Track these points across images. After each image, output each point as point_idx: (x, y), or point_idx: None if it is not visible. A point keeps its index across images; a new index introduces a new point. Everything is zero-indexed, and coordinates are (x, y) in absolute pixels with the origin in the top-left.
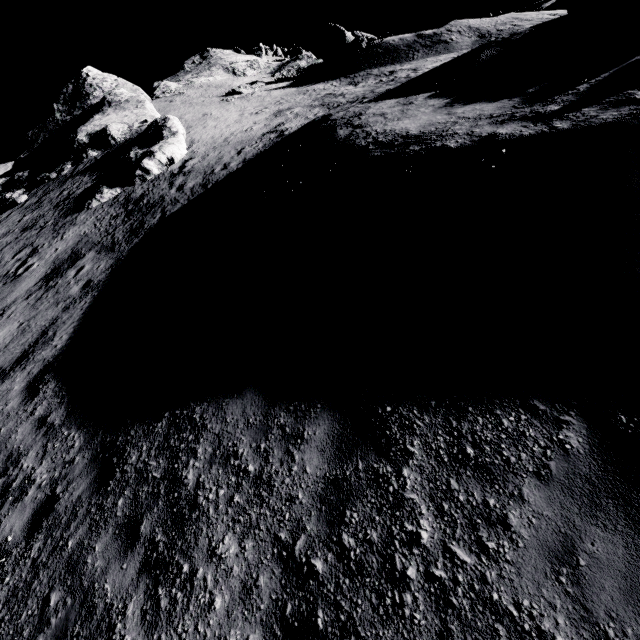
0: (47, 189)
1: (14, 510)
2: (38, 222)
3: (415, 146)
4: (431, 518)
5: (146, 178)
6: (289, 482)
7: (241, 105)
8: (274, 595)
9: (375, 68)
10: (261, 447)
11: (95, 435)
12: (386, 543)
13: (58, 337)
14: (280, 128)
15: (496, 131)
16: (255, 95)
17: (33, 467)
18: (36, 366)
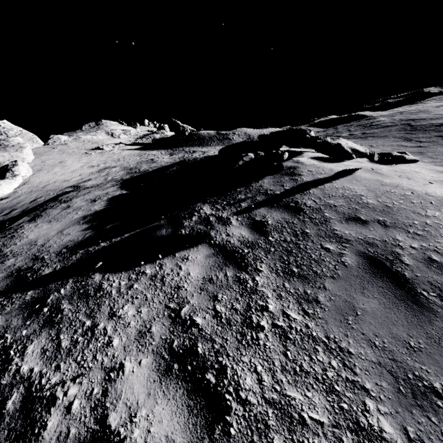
0: None
1: None
2: None
3: None
4: None
5: None
6: None
7: (93, 158)
8: None
9: (188, 147)
10: None
11: None
12: None
13: None
14: (81, 184)
15: None
16: (111, 152)
17: None
18: None
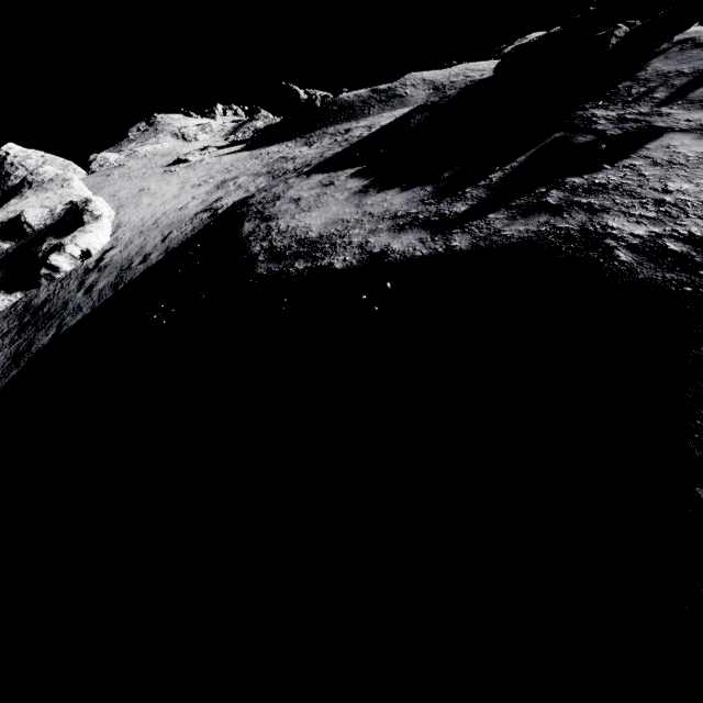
0: None
1: None
2: None
3: (302, 262)
4: None
5: (54, 277)
6: None
7: (185, 176)
8: None
9: (331, 126)
10: None
11: None
12: None
13: None
14: (216, 205)
15: (390, 245)
16: (204, 162)
17: None
18: None
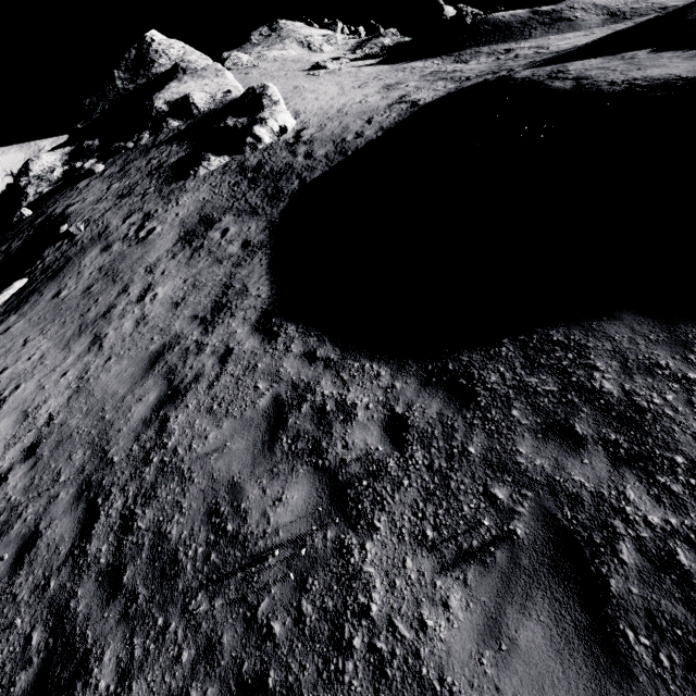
0: (127, 158)
1: (352, 428)
2: (135, 189)
3: None
4: None
5: (257, 147)
6: None
7: (334, 79)
8: None
9: (484, 46)
10: (691, 358)
11: (404, 364)
12: None
13: (253, 288)
14: (408, 99)
15: None
16: (344, 71)
17: (340, 393)
18: (249, 313)
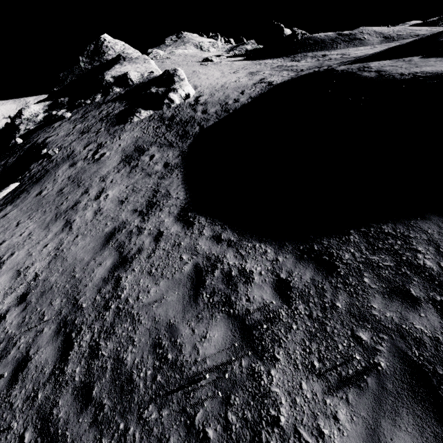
0: (86, 110)
1: (251, 287)
2: (91, 129)
3: None
4: None
5: (171, 105)
6: None
7: (217, 68)
8: None
9: (309, 52)
10: None
11: (283, 245)
12: None
13: (174, 193)
14: (266, 80)
15: None
16: (223, 63)
17: (240, 263)
18: (172, 208)
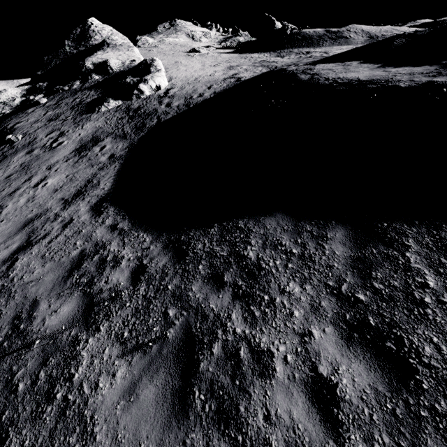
0: (62, 96)
1: (115, 271)
2: (60, 116)
3: (372, 85)
4: (433, 276)
5: (140, 96)
6: (325, 258)
7: (201, 59)
8: (335, 310)
9: (295, 48)
10: (298, 241)
11: (160, 235)
12: (405, 287)
13: (103, 184)
14: (237, 76)
15: (433, 80)
16: (210, 55)
17: (118, 250)
18: (93, 198)
